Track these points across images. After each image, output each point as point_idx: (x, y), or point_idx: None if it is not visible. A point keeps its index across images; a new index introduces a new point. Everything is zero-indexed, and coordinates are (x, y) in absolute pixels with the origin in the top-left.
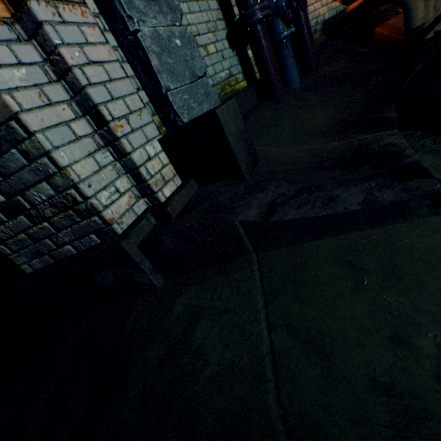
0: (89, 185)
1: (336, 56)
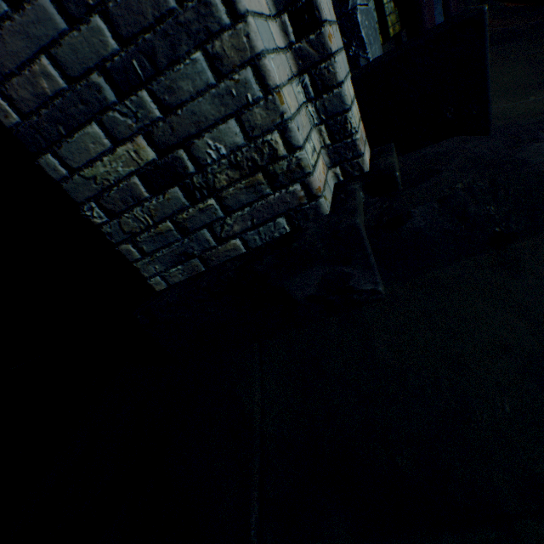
0: (297, 127)
1: None
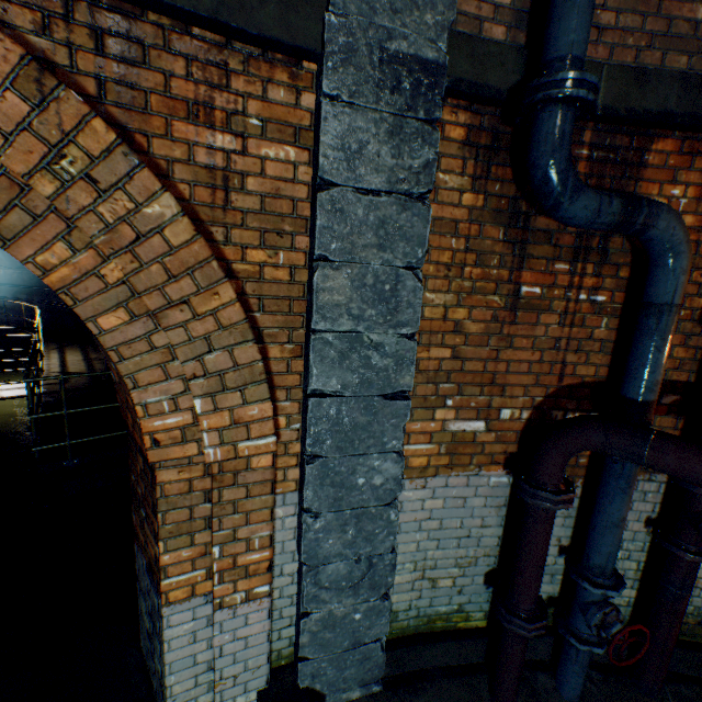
0: (175, 698)
1: None
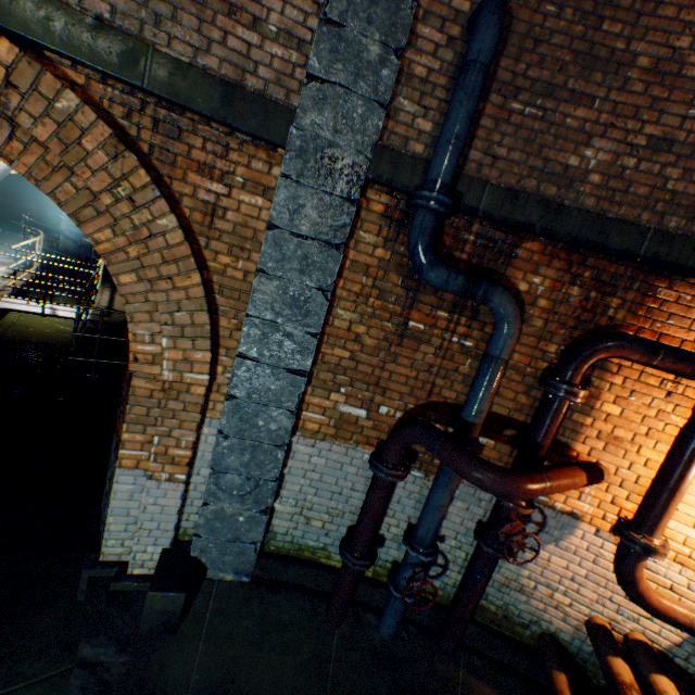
0: (110, 533)
1: (512, 683)
